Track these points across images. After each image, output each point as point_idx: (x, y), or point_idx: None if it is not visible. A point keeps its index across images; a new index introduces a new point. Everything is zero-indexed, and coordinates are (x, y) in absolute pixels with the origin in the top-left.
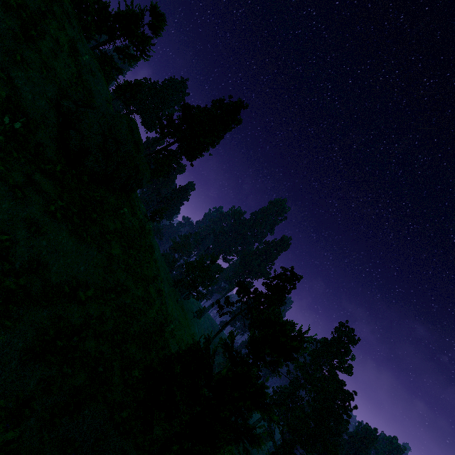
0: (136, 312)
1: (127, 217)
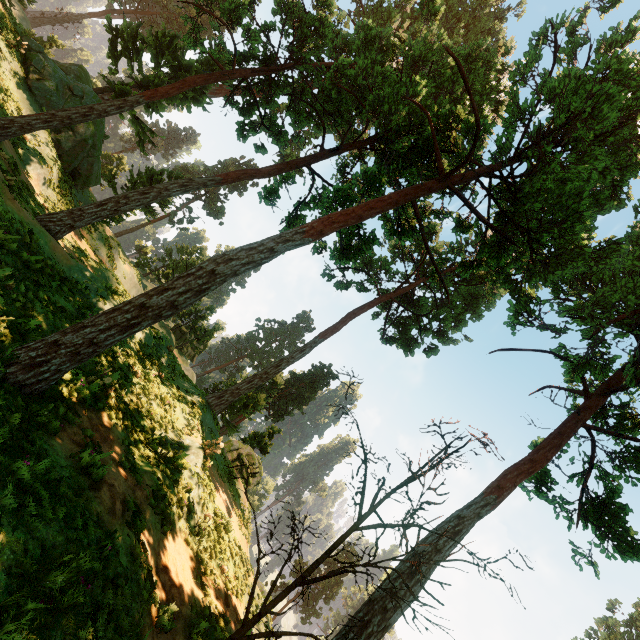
0: None
1: None
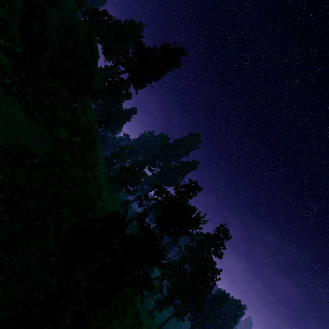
0: (74, 187)
1: (77, 112)
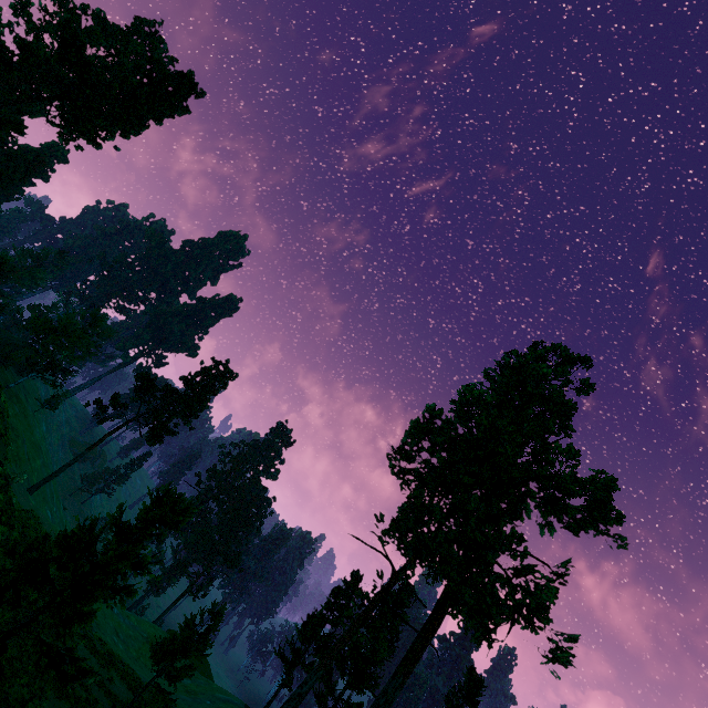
0: None
1: None
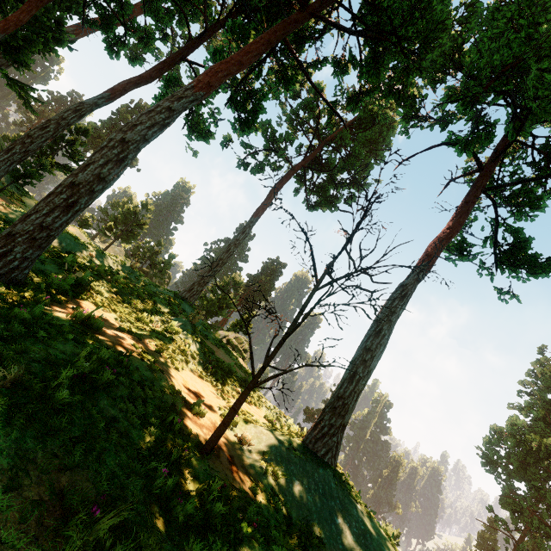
0: None
1: None
